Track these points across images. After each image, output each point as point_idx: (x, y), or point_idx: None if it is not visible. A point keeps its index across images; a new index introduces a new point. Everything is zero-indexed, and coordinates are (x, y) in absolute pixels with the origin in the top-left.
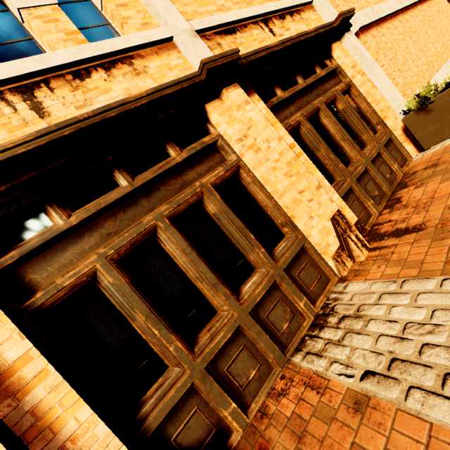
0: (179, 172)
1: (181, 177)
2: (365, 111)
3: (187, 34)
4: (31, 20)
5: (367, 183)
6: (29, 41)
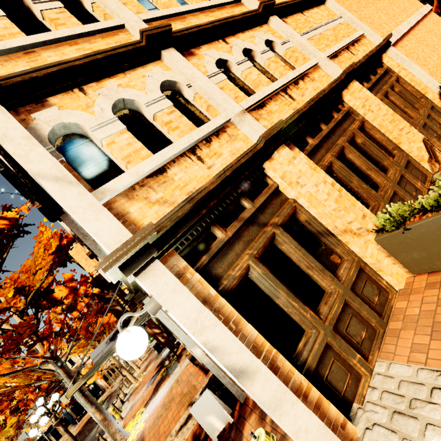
0: (340, 124)
1: (341, 127)
2: (411, 91)
3: (326, 60)
4: (271, 63)
5: (428, 130)
6: (267, 73)
